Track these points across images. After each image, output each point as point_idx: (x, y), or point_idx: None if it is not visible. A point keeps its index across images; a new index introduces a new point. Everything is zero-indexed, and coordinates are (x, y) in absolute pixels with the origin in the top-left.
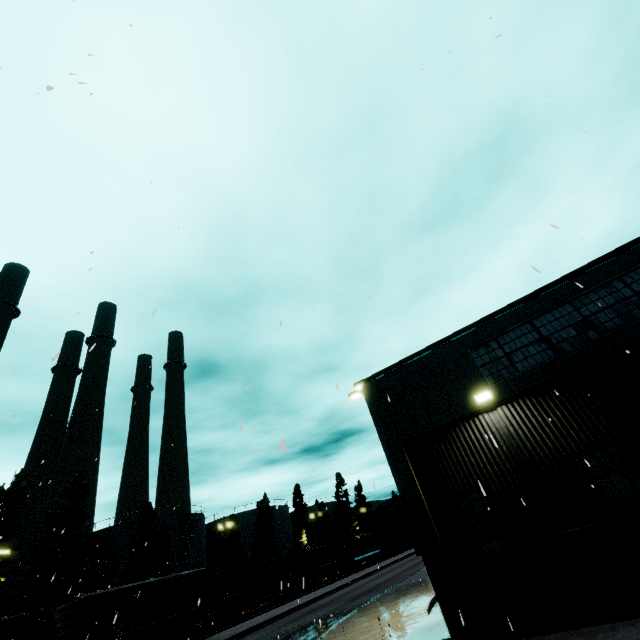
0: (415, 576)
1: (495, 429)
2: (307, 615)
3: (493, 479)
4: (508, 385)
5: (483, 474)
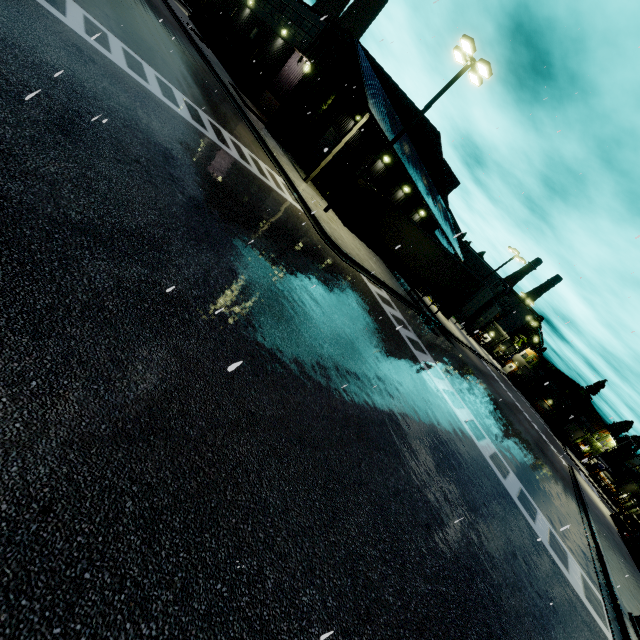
0: None
1: None
2: None
3: None
4: None
5: None
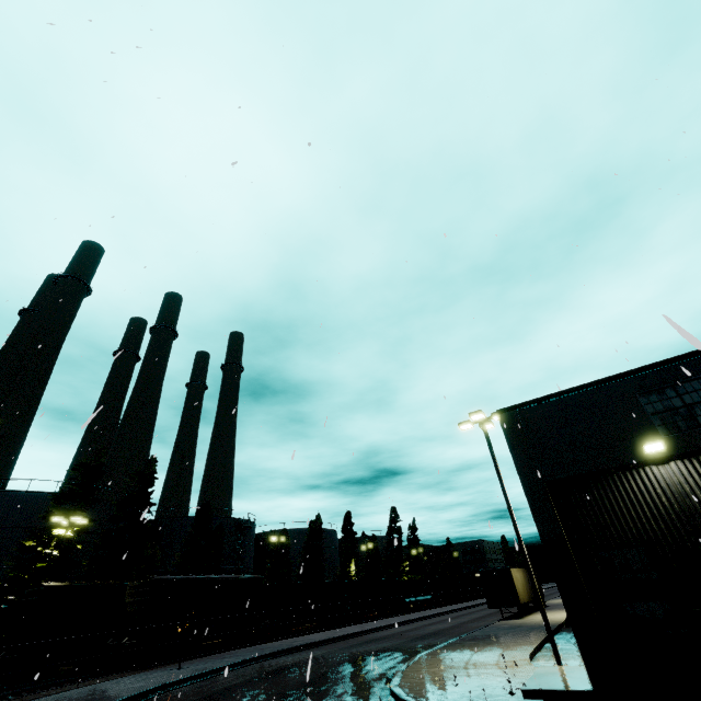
0: (491, 628)
1: (665, 484)
2: (369, 643)
3: (658, 537)
4: (687, 439)
5: (645, 530)
